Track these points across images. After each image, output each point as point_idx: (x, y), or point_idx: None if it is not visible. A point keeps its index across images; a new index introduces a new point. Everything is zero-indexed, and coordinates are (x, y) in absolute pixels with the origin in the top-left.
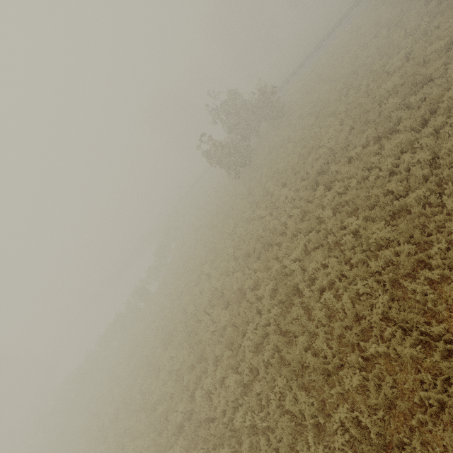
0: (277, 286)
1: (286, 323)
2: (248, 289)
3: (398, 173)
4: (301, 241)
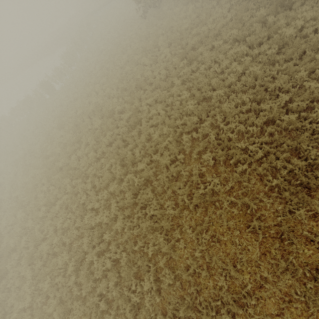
0: (133, 116)
1: (128, 136)
2: (117, 111)
3: (224, 74)
4: (157, 94)
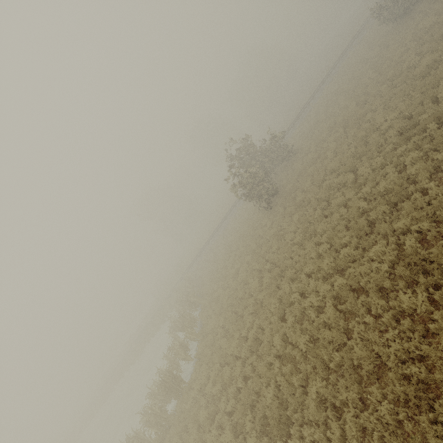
0: None
1: None
2: (419, 249)
3: None
4: None
